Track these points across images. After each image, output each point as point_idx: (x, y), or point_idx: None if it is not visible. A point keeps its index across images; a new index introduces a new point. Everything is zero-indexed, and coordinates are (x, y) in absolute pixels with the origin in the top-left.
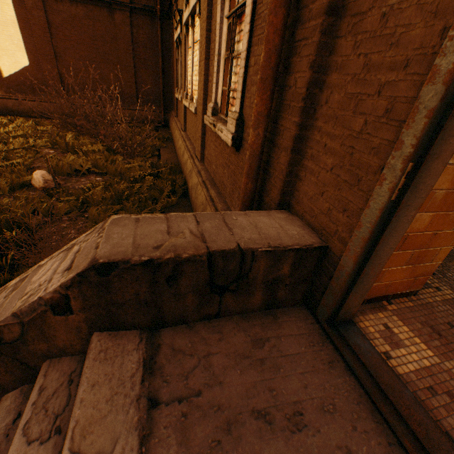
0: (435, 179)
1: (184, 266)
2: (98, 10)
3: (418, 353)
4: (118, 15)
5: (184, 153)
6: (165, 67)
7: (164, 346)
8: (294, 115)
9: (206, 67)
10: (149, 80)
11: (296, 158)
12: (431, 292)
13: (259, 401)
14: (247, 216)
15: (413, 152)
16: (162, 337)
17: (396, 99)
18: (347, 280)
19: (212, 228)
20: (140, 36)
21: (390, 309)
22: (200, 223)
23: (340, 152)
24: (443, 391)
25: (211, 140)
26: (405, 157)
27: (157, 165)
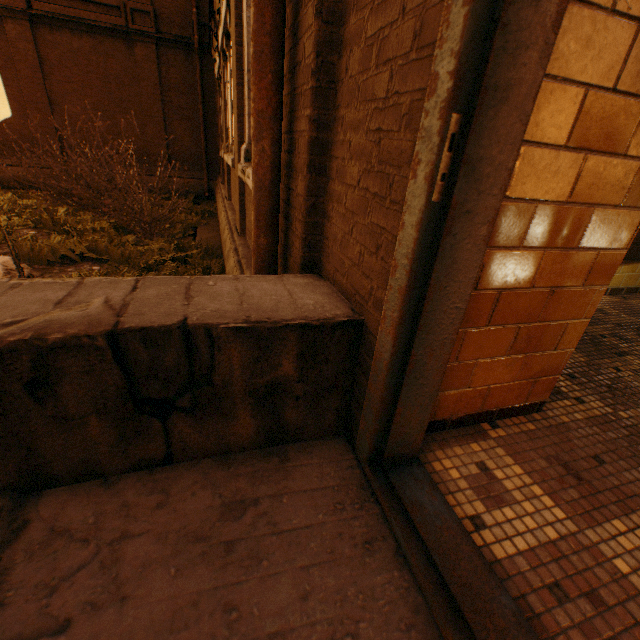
0: (513, 155)
1: (60, 358)
2: (111, 42)
3: (537, 515)
4: (139, 49)
5: (224, 228)
6: (208, 118)
7: (37, 525)
8: (306, 105)
9: (240, 96)
10: (185, 135)
11: (319, 182)
12: (568, 406)
13: (195, 638)
14: (238, 281)
15: (454, 86)
16: (40, 506)
17: (426, 5)
18: (388, 378)
19: (155, 297)
20: (171, 76)
21: (494, 437)
22: (138, 289)
23: (367, 147)
24: (580, 591)
25: (250, 201)
26: (442, 102)
27: (186, 247)
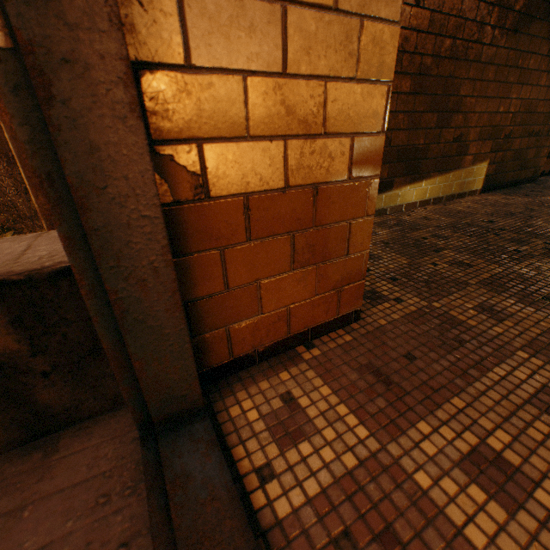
0: None
1: None
2: None
3: (338, 442)
4: None
5: None
6: None
7: None
8: None
9: None
10: None
11: None
12: (388, 308)
13: None
14: None
15: None
16: None
17: None
18: (103, 328)
19: None
20: None
21: (308, 359)
22: None
23: None
24: (374, 533)
25: None
26: None
27: None
